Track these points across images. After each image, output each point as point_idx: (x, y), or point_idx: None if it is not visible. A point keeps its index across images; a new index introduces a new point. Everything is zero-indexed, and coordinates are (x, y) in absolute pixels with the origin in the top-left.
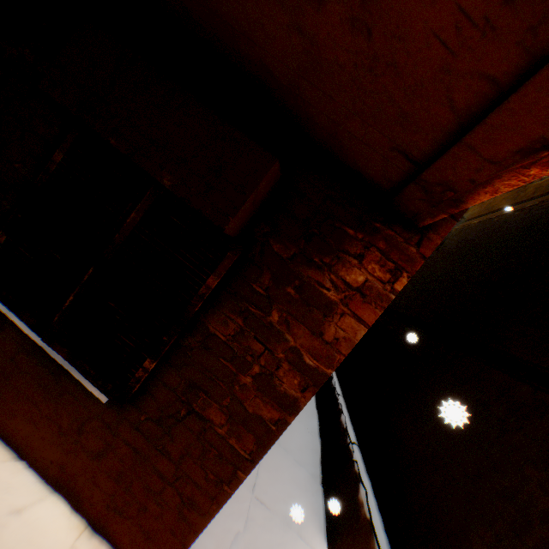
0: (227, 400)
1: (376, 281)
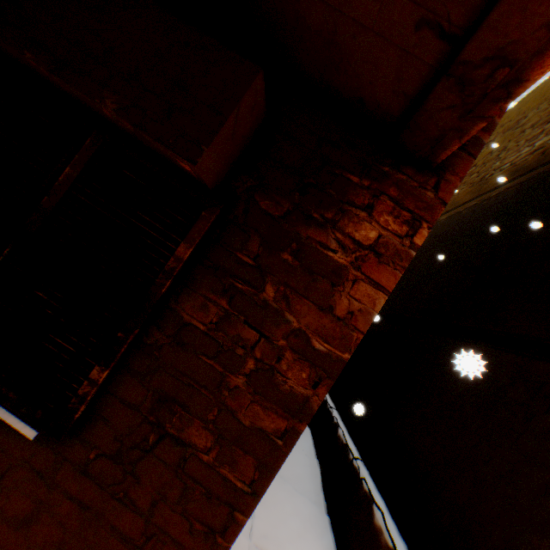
0: (214, 412)
1: (391, 236)
